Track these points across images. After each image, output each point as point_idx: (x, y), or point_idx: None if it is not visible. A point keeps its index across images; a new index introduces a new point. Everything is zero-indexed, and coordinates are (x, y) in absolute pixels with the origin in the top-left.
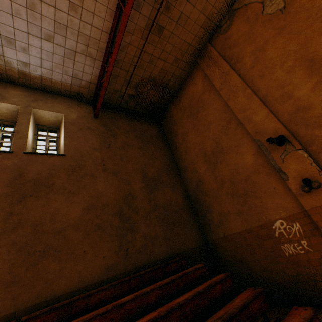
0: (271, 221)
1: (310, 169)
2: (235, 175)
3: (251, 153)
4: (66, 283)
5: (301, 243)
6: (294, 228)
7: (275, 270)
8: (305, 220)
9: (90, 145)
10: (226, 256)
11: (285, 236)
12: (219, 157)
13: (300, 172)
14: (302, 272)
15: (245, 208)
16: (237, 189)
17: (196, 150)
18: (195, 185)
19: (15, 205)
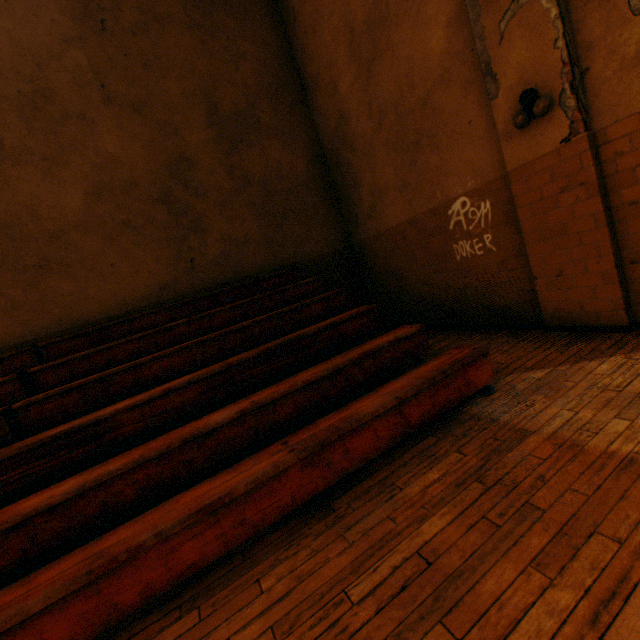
0: (449, 201)
1: (548, 62)
2: (404, 94)
3: (445, 18)
4: (98, 308)
5: (483, 239)
6: (480, 212)
7: (437, 284)
8: (501, 195)
9: (48, 27)
10: (376, 268)
11: (463, 228)
12: (379, 41)
13: (525, 74)
14: (471, 284)
15: (413, 176)
16: (405, 133)
17: (334, 22)
18: (335, 130)
19: None
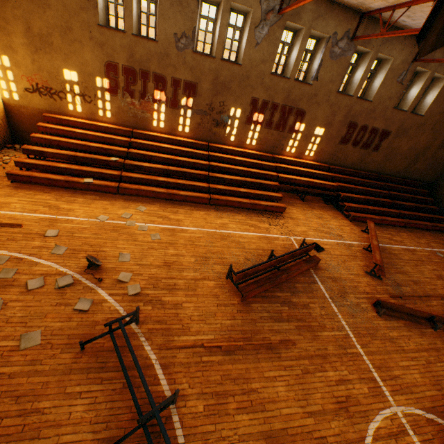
0: None
1: None
2: None
3: None
4: (386, 171)
5: None
6: None
7: None
8: None
9: (439, 109)
10: (435, 193)
11: None
12: None
13: None
14: None
15: None
16: None
17: None
18: None
19: (392, 139)
